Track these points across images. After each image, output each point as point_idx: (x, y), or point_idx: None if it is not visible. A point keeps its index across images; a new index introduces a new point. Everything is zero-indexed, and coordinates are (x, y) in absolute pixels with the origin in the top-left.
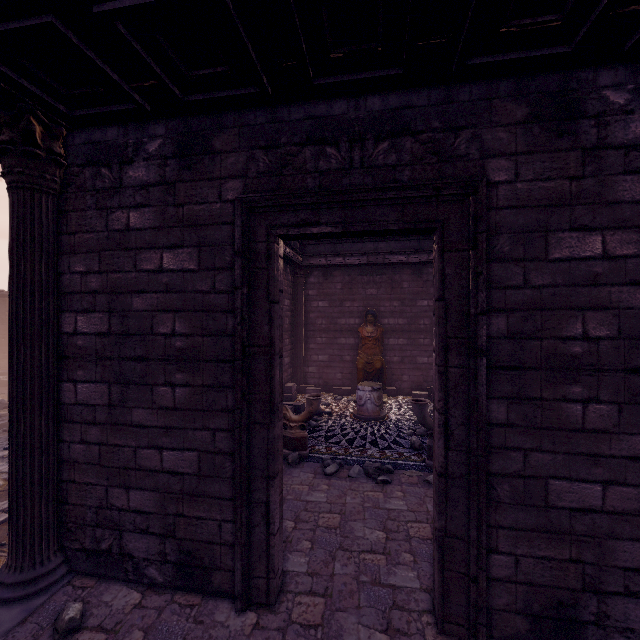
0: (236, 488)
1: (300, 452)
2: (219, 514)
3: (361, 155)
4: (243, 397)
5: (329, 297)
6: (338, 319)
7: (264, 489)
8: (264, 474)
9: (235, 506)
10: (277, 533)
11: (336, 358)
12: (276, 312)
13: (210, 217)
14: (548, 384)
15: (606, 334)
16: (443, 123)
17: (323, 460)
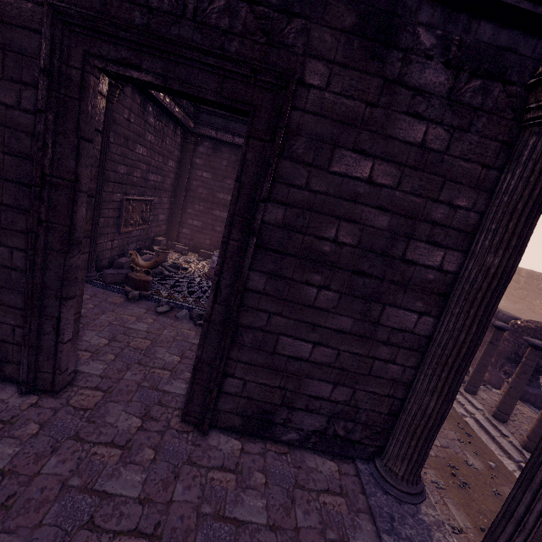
0: (26, 301)
1: (142, 292)
2: (13, 320)
3: (195, 5)
4: (40, 223)
5: (214, 170)
6: (217, 193)
7: (57, 307)
8: (58, 295)
9: (24, 315)
10: (68, 343)
11: (208, 226)
12: (86, 150)
13: (19, 17)
14: (299, 269)
15: (350, 242)
16: (281, 1)
17: (160, 302)
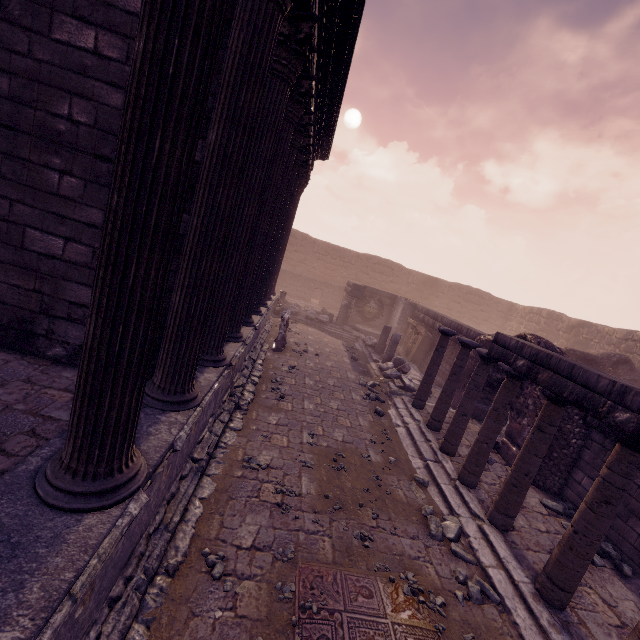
0: None
1: None
2: None
3: None
4: None
5: None
6: None
7: None
8: None
9: None
10: None
11: None
12: None
13: None
14: (36, 150)
15: (86, 121)
16: None
17: None
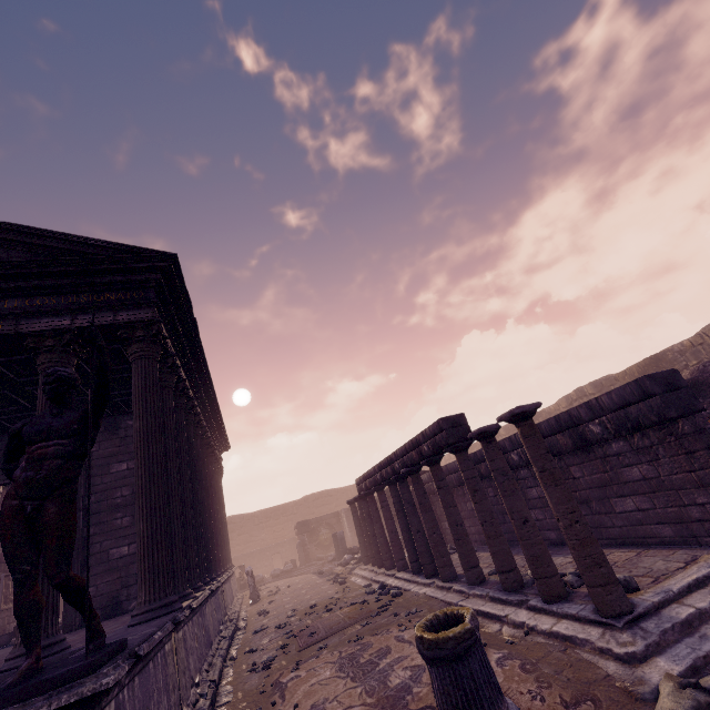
0: None
1: None
2: None
3: None
4: None
5: None
6: None
7: None
8: None
9: None
10: None
11: None
12: None
13: None
14: (110, 515)
15: (129, 493)
16: None
17: None
